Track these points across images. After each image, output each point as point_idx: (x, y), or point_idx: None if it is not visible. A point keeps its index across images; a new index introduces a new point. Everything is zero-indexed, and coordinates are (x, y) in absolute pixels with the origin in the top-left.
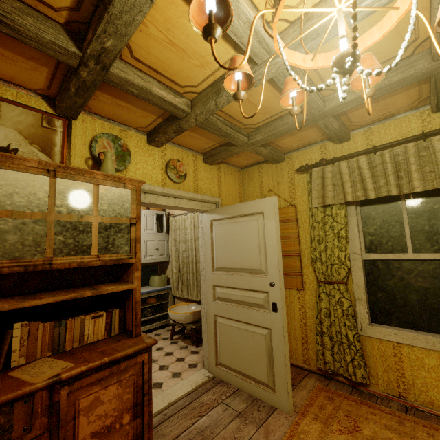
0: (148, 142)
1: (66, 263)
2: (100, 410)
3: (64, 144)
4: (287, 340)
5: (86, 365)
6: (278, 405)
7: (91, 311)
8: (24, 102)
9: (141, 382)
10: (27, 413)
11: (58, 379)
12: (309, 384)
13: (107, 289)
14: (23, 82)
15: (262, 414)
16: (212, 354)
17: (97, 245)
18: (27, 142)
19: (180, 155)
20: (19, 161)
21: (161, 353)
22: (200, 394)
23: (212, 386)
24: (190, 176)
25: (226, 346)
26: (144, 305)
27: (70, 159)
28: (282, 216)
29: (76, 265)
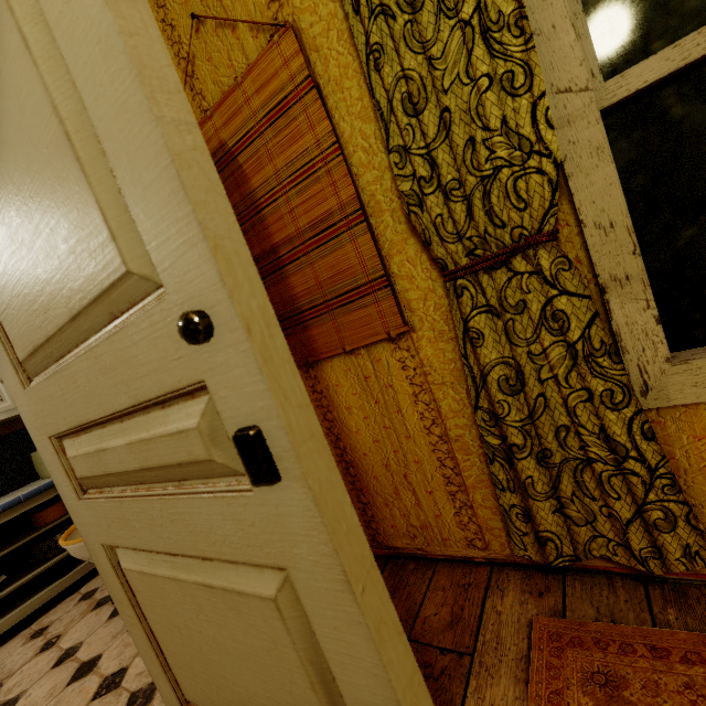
0: None
1: None
2: None
3: None
4: (380, 602)
5: None
6: None
7: None
8: None
9: None
10: None
11: None
12: (510, 627)
13: None
14: None
15: None
16: (157, 674)
17: None
18: None
19: None
20: None
21: (61, 674)
22: None
23: None
24: None
25: (176, 649)
26: (20, 540)
27: None
28: (263, 96)
29: None
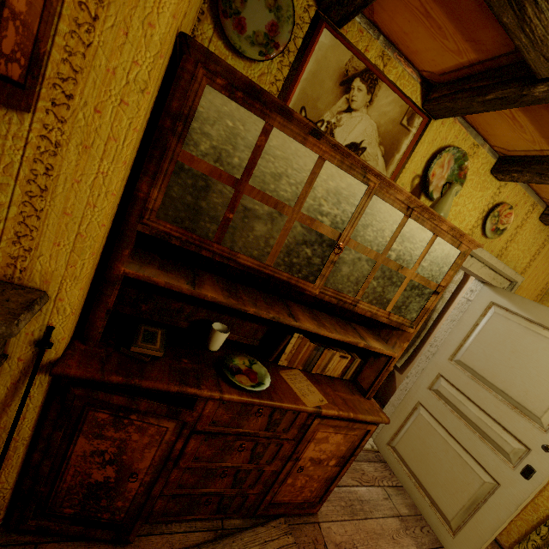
0: (492, 170)
1: (364, 310)
2: (323, 446)
3: (408, 152)
4: (515, 513)
5: (338, 411)
6: (450, 548)
7: (337, 346)
8: (401, 86)
9: (357, 444)
10: (290, 420)
11: (320, 412)
12: None
13: (376, 347)
14: (419, 60)
15: (425, 538)
16: (388, 431)
17: (394, 302)
18: (377, 141)
19: (517, 198)
20: (394, 191)
21: None
22: (361, 458)
23: (374, 459)
24: (507, 232)
25: (414, 441)
26: None
27: (401, 172)
28: None
29: (370, 314)
